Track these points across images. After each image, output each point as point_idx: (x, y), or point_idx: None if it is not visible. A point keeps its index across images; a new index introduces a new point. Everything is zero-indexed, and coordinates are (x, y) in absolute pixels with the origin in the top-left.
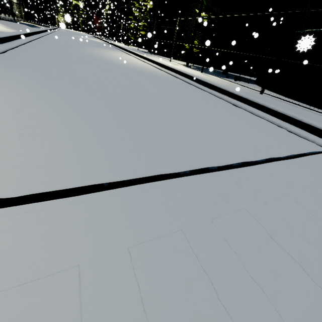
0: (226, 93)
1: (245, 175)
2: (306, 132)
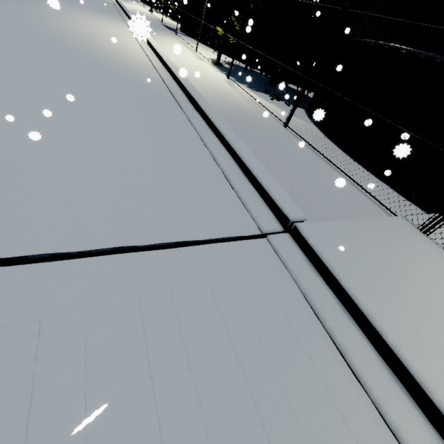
0: (208, 121)
1: (6, 281)
2: (261, 202)
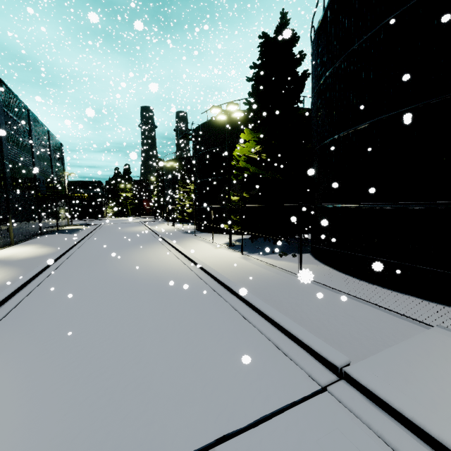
0: (243, 300)
1: None
2: (309, 357)
